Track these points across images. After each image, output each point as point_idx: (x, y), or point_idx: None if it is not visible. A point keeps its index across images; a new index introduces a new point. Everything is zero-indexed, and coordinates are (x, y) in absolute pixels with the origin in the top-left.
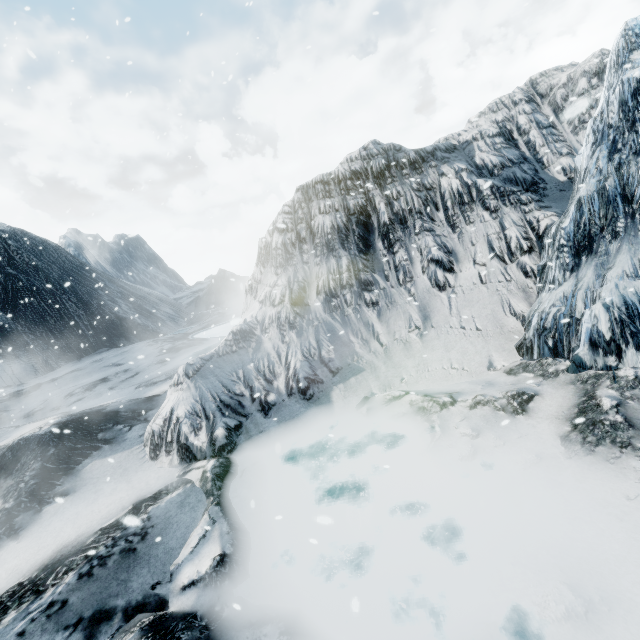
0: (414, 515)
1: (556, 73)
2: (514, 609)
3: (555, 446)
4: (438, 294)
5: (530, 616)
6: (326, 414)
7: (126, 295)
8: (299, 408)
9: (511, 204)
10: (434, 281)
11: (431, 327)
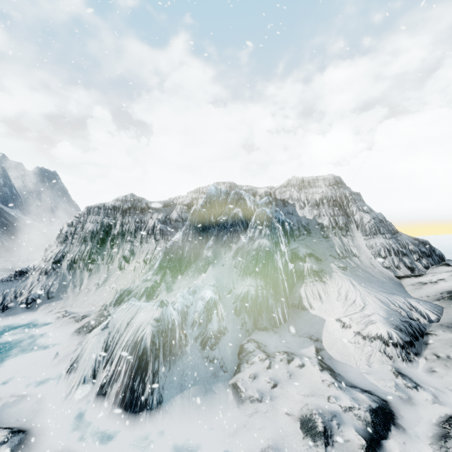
0: (11, 348)
1: (222, 184)
2: (0, 366)
3: (71, 332)
4: (118, 271)
5: (1, 367)
6: (29, 315)
7: (5, 224)
8: (21, 311)
9: (164, 239)
10: (120, 265)
11: (104, 285)
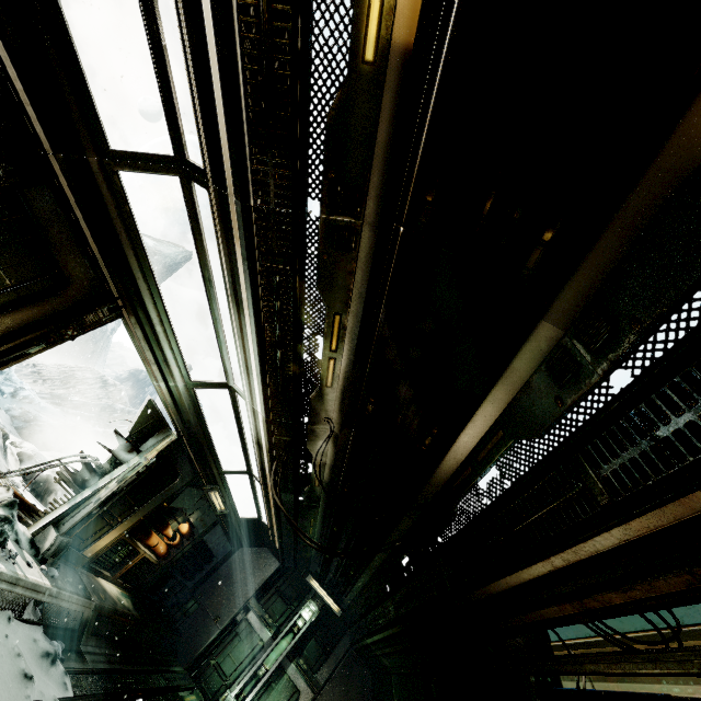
0: None
1: None
2: None
3: None
4: None
5: None
6: None
7: None
8: None
9: None
10: None
11: None
